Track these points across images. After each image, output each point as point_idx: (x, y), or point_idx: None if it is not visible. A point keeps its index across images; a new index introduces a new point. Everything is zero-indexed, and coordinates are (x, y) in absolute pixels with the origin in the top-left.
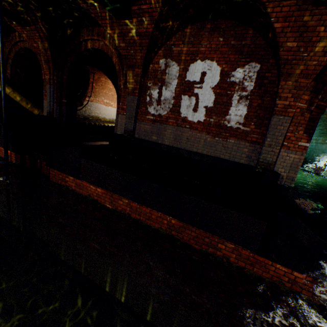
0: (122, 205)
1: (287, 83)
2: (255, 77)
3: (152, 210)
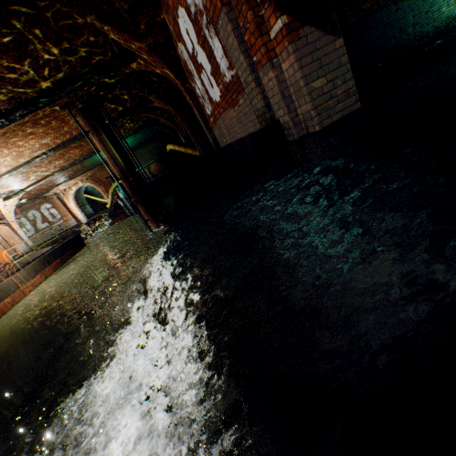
0: None
1: None
2: None
3: None
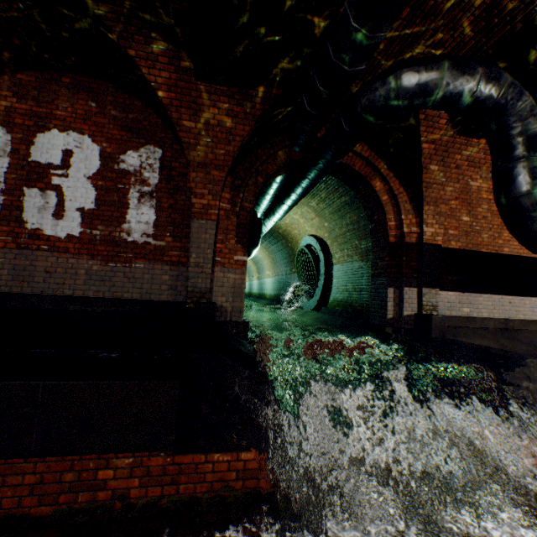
0: None
1: (199, 174)
2: (159, 166)
3: None
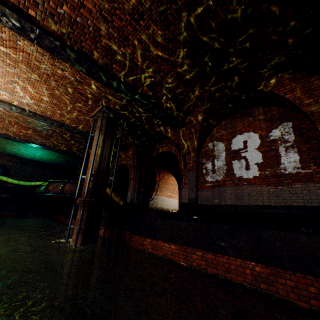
0: (196, 259)
1: None
2: (292, 130)
3: (228, 259)
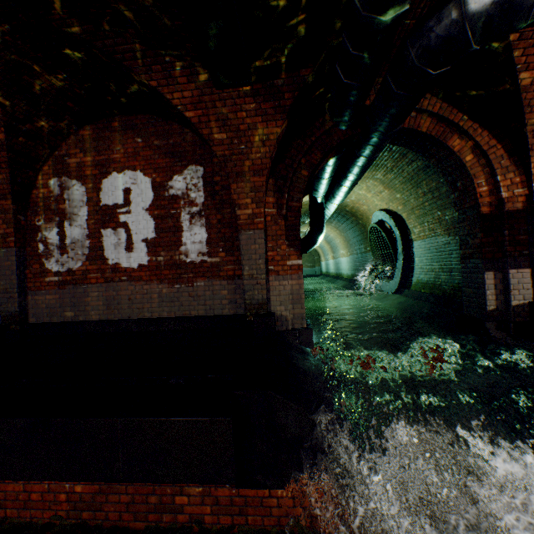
0: None
1: (239, 185)
2: (202, 184)
3: (28, 483)
